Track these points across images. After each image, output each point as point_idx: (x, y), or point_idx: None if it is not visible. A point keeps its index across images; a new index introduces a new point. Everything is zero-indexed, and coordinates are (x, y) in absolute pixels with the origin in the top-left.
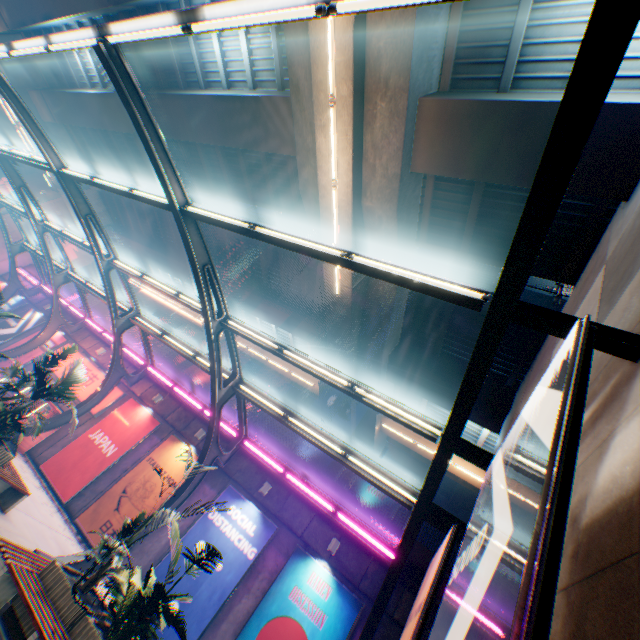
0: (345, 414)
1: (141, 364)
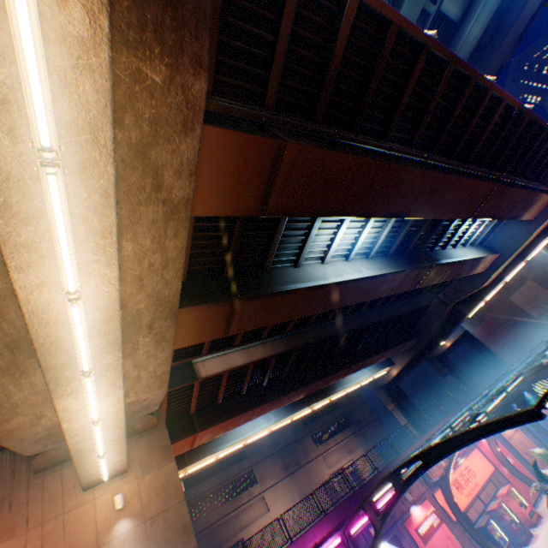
0: (416, 367)
1: None
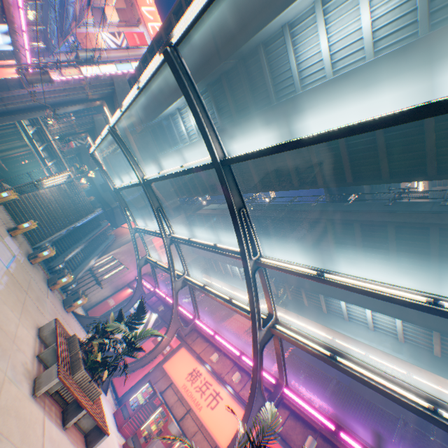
0: None
1: (270, 381)
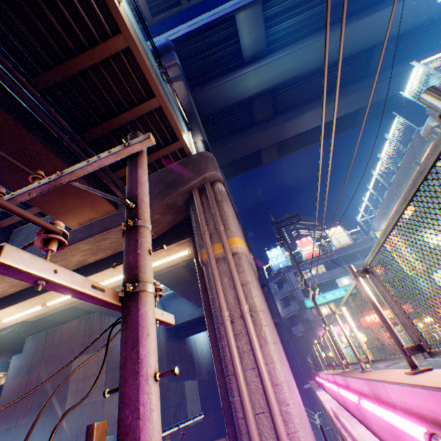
0: None
1: None
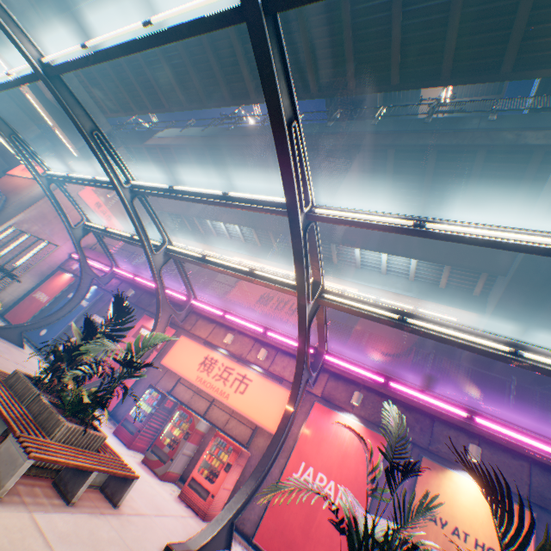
0: None
1: None
